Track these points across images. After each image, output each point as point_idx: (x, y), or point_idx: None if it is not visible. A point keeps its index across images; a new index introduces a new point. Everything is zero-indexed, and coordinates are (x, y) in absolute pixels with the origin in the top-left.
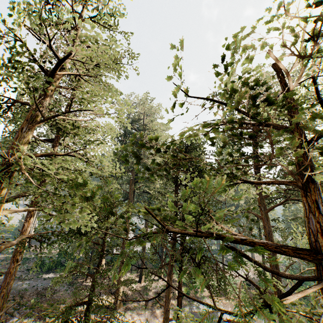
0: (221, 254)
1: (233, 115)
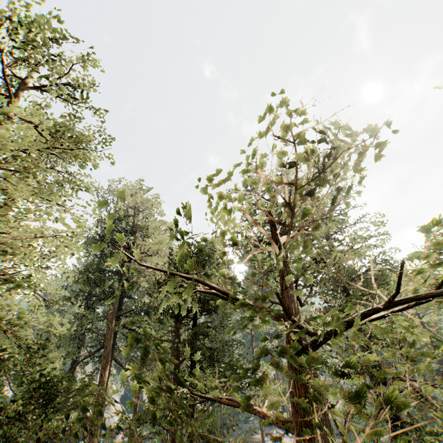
0: (259, 418)
1: (256, 215)
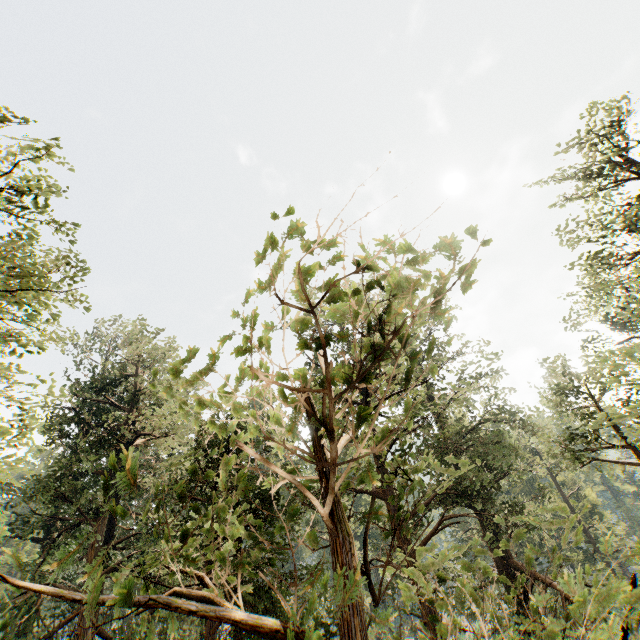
0: None
1: None
